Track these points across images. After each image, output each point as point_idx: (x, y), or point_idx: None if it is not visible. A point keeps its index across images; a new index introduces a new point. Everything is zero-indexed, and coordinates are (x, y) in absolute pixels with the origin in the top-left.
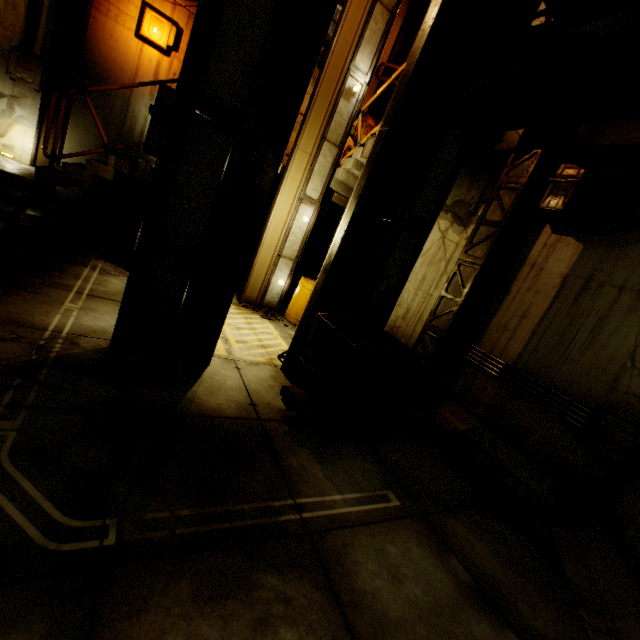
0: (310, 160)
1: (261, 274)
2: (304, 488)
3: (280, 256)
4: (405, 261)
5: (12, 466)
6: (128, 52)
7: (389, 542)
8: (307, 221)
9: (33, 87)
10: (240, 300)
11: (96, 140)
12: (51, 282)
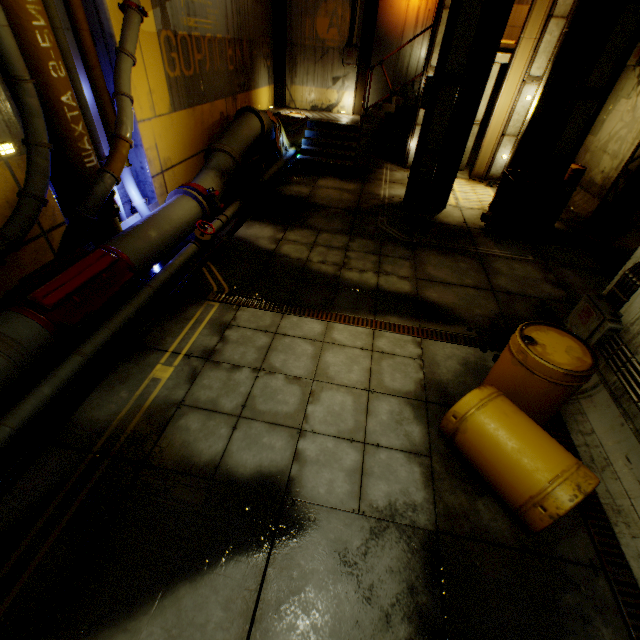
0: (533, 45)
1: (487, 154)
2: (481, 246)
3: (503, 136)
4: (582, 123)
5: (388, 226)
6: (400, 12)
7: (516, 264)
8: (530, 99)
9: (353, 66)
10: (470, 176)
11: (381, 85)
12: (374, 178)
